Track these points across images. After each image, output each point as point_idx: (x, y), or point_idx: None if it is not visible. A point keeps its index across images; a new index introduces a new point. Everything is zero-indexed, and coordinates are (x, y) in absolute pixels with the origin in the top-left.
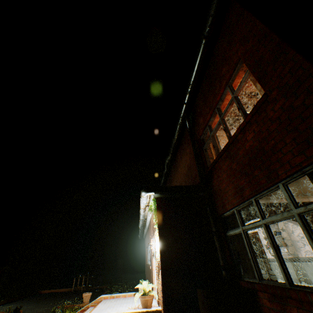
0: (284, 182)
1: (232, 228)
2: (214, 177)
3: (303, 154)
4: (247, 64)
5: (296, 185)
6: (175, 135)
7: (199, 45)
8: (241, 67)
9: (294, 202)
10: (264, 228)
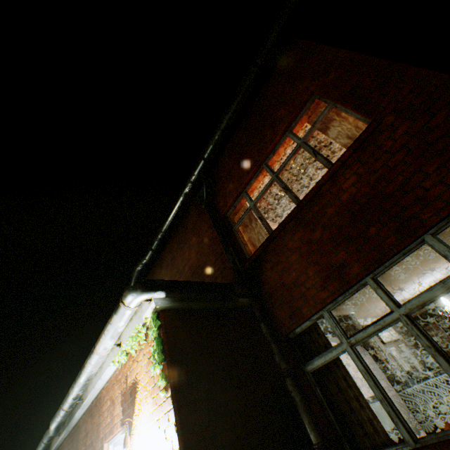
0: (435, 231)
1: (307, 357)
2: (267, 268)
3: None
4: (330, 97)
5: None
6: (173, 214)
7: (247, 76)
8: (308, 111)
9: None
10: (406, 323)
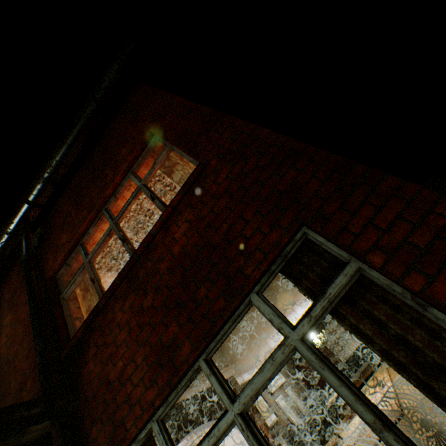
0: (260, 288)
1: None
2: (91, 356)
3: (278, 226)
4: (167, 139)
5: (224, 342)
6: None
7: (84, 108)
8: (153, 152)
9: (286, 318)
10: (242, 427)
